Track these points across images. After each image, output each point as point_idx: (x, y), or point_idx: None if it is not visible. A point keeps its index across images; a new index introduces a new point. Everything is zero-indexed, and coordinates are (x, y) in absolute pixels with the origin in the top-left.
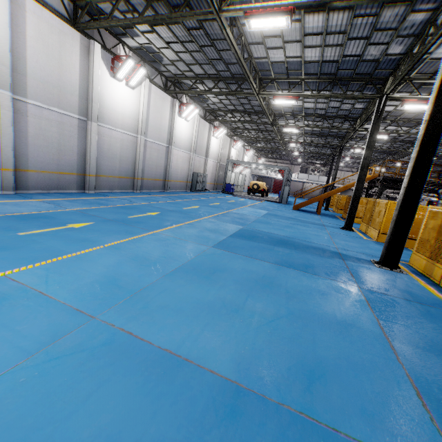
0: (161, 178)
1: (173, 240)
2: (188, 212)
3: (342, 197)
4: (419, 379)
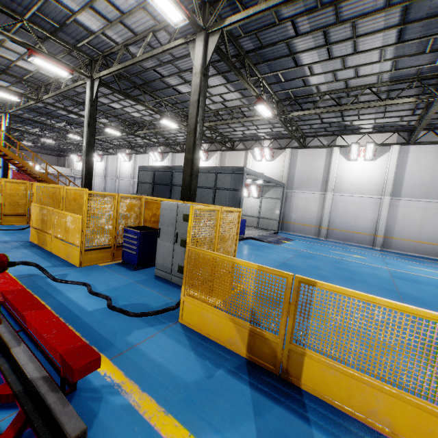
0: None
1: None
2: None
3: None
4: None
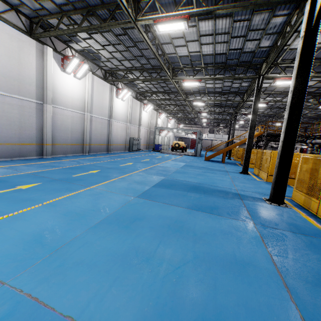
0: (105, 143)
1: (104, 194)
2: (123, 168)
3: (240, 149)
4: (312, 320)
